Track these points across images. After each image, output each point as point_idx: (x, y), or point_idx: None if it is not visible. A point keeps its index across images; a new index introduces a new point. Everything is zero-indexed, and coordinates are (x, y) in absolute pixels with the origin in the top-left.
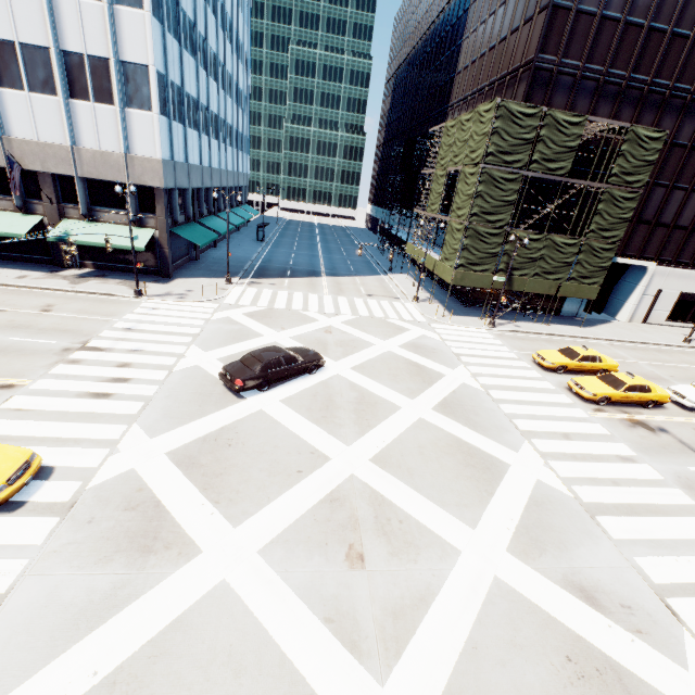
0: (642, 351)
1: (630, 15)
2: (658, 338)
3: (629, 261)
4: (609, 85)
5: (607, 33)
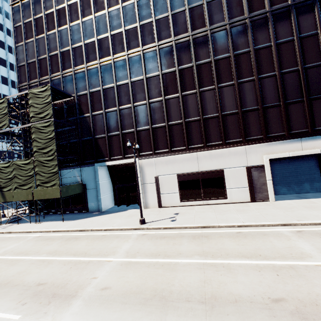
0: (48, 240)
1: (50, 53)
2: (121, 222)
3: (115, 162)
4: (55, 80)
5: (44, 63)
